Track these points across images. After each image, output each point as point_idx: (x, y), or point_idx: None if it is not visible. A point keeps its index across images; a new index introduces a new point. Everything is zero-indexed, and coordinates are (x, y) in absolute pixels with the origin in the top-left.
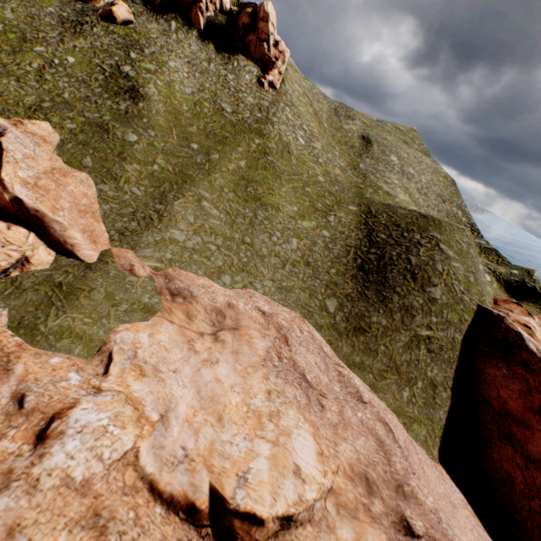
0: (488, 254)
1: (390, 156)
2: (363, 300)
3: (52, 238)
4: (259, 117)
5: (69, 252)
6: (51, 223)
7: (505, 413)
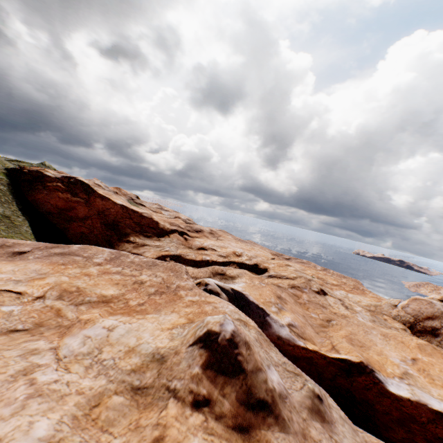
0: None
1: None
2: None
3: None
4: None
5: None
6: None
7: (62, 211)
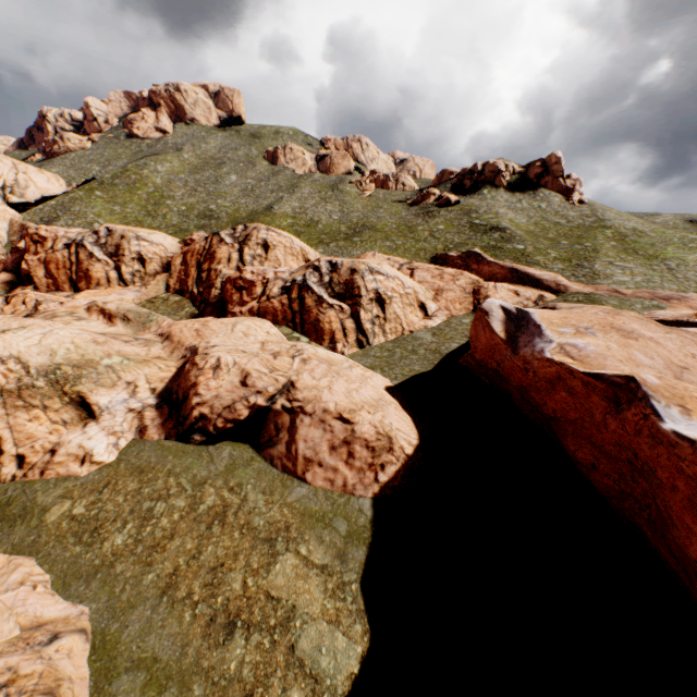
0: None
1: None
2: None
3: (544, 286)
4: (591, 220)
5: (561, 291)
6: (540, 277)
7: None
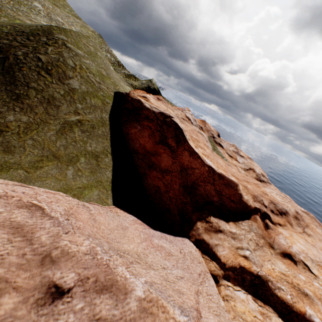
0: (130, 77)
1: (33, 3)
2: None
3: None
4: None
5: None
6: None
7: (147, 153)
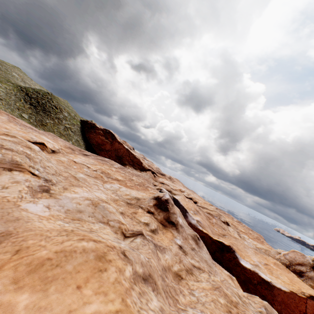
0: None
1: (13, 72)
2: (40, 115)
3: None
4: None
5: None
6: None
7: (99, 144)
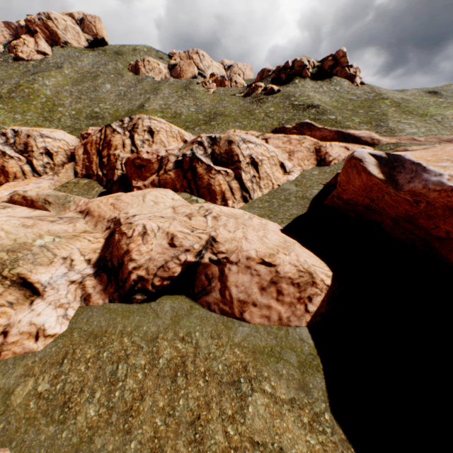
0: None
1: None
2: None
3: (362, 141)
4: (372, 95)
5: (375, 143)
6: (358, 135)
7: None
